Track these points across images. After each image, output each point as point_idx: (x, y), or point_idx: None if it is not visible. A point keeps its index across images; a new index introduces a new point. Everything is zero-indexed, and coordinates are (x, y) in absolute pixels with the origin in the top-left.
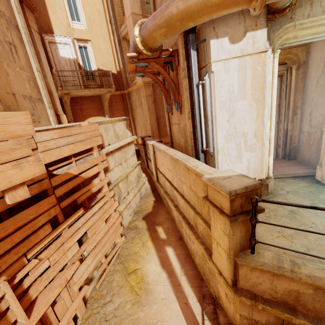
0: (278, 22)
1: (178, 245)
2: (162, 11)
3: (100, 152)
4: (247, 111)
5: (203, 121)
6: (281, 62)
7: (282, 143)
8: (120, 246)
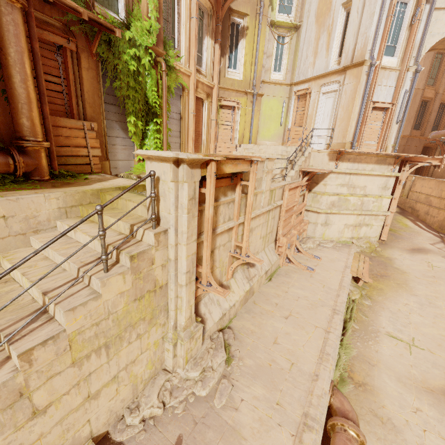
0: None
1: (422, 222)
2: None
3: None
4: None
5: None
6: None
7: None
8: None
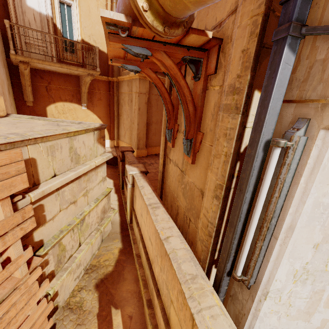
0: None
1: None
2: None
3: (22, 201)
4: None
5: (254, 227)
6: None
7: None
8: None
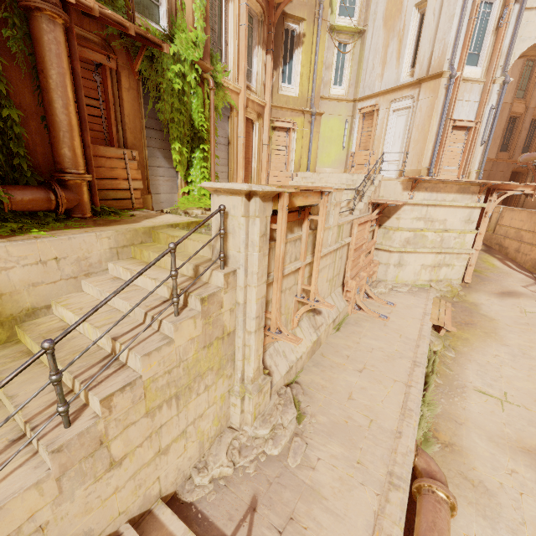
0: None
1: (512, 262)
2: None
3: None
4: None
5: None
6: None
7: None
8: None
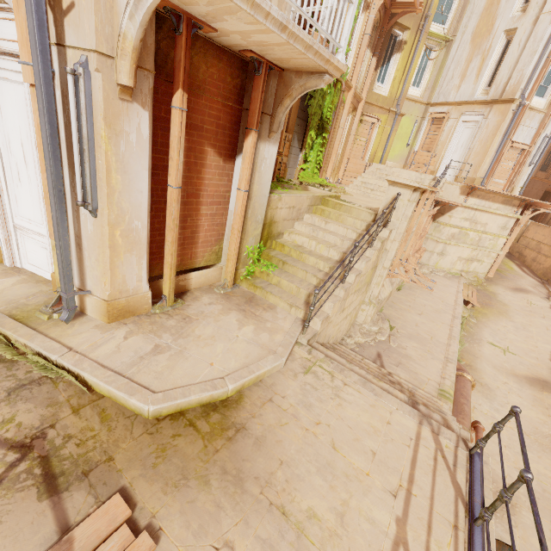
0: None
1: (527, 268)
2: None
3: None
4: None
5: None
6: None
7: None
8: None
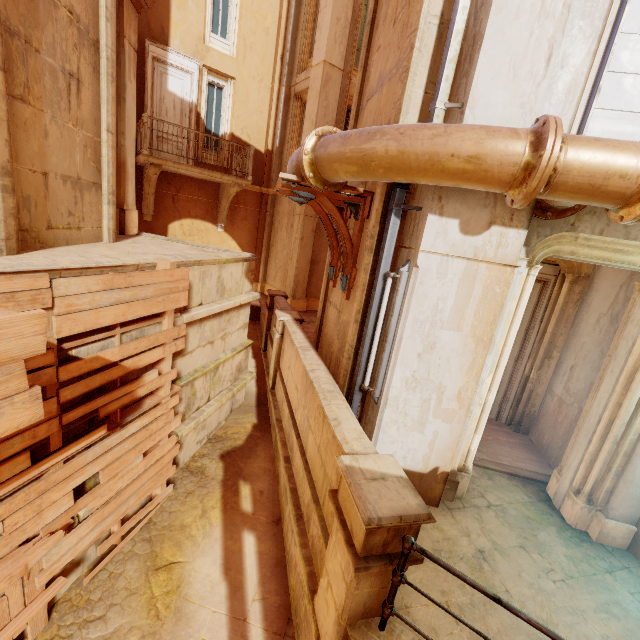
0: (549, 223)
1: (269, 533)
2: (360, 141)
3: (178, 320)
4: (456, 351)
5: (377, 340)
6: (550, 260)
7: (512, 398)
8: (158, 502)
